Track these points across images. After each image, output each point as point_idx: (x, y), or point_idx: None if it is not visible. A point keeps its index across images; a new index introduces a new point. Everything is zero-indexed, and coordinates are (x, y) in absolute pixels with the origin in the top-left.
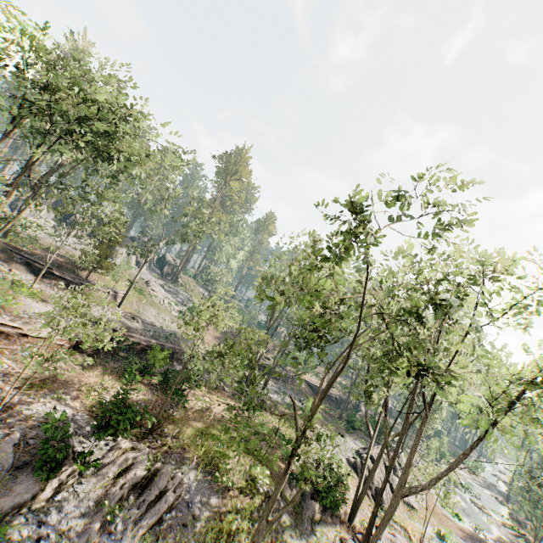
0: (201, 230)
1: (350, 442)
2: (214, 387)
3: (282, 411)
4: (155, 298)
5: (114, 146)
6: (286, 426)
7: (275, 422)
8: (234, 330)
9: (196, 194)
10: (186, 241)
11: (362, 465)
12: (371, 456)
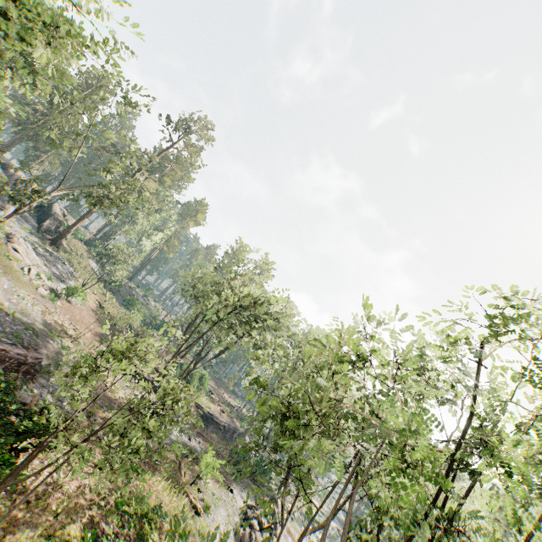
0: (123, 196)
1: (238, 496)
2: (78, 428)
3: (167, 458)
4: (17, 262)
5: (14, 1)
6: (173, 492)
7: (158, 485)
8: (123, 325)
9: (132, 147)
10: (95, 202)
11: (251, 537)
12: (260, 521)
